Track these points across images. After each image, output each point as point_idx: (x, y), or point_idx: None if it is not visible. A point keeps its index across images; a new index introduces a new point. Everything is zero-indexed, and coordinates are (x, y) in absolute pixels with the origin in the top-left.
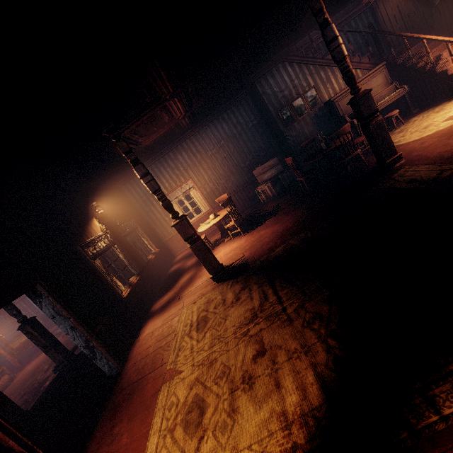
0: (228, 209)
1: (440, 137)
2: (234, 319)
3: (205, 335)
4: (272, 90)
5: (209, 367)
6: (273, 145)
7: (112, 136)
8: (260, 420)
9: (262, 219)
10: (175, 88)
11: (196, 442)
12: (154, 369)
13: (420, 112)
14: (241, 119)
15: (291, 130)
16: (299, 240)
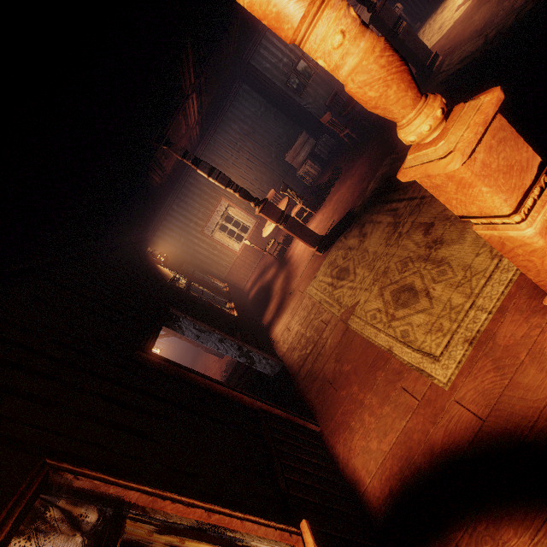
0: (286, 199)
1: (462, 23)
2: (376, 243)
3: (356, 273)
4: (271, 63)
5: (385, 274)
6: (291, 126)
7: (164, 142)
8: (471, 241)
9: (325, 192)
10: (198, 75)
11: (424, 299)
12: (323, 329)
13: (423, 24)
14: (248, 112)
15: (306, 98)
16: (387, 166)
